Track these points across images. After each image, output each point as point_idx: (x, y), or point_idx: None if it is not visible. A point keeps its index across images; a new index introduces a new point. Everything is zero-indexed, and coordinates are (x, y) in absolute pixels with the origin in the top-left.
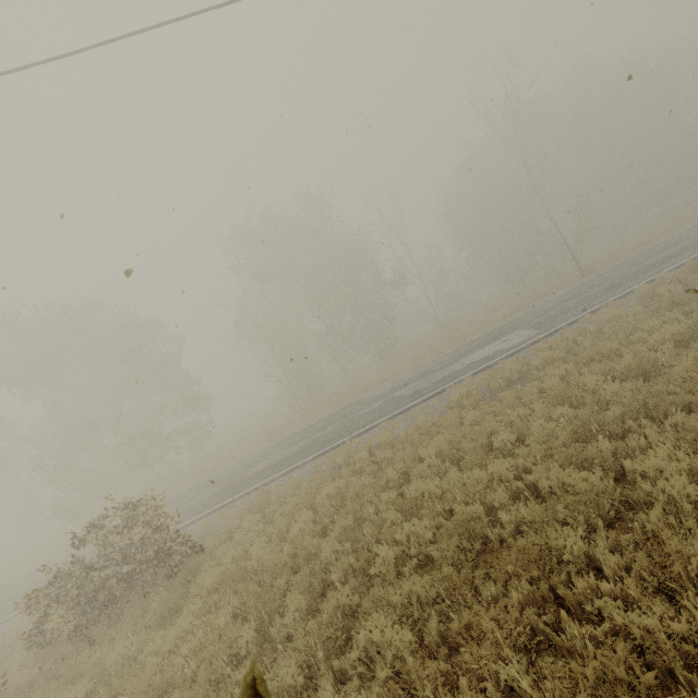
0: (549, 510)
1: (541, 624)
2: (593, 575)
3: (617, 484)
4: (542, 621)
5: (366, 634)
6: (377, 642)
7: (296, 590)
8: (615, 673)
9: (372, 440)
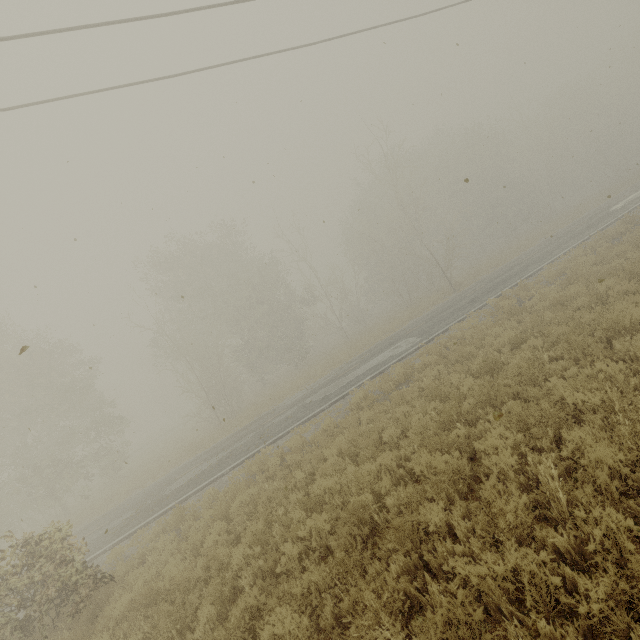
0: (421, 491)
1: (412, 589)
2: (453, 541)
3: (472, 463)
4: (414, 587)
5: (270, 629)
6: (280, 636)
7: (206, 601)
8: (456, 615)
9: (285, 445)
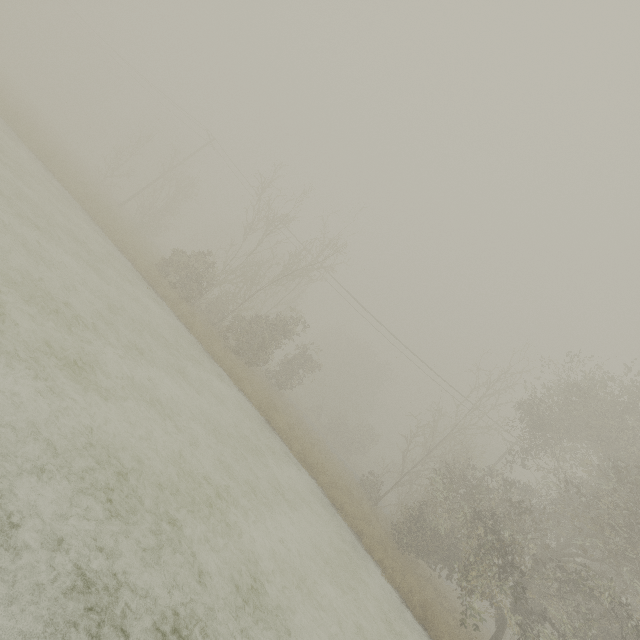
0: None
1: None
2: None
3: None
4: None
5: None
6: None
7: None
8: None
9: None
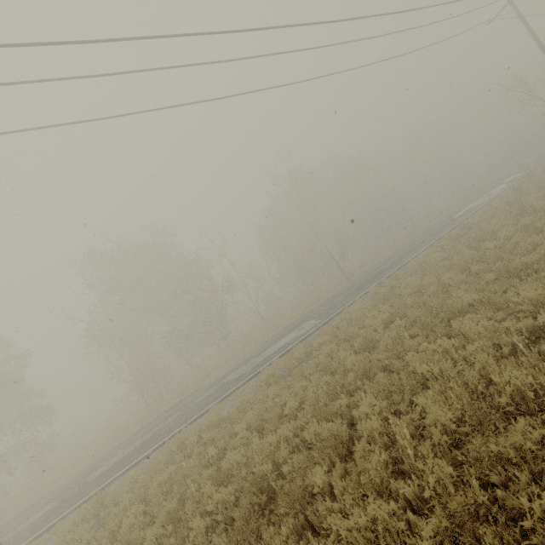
0: (310, 457)
1: None
2: (335, 499)
3: (352, 428)
4: None
5: None
6: None
7: None
8: None
9: (204, 423)
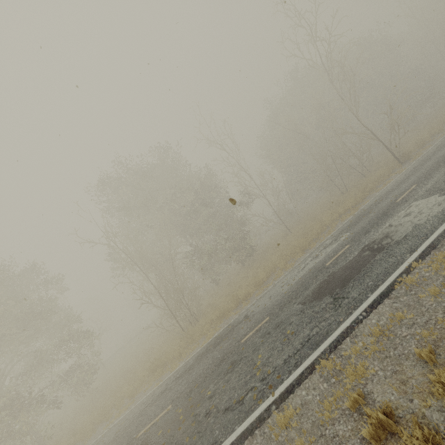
0: None
1: None
2: None
3: None
4: None
5: None
6: None
7: None
8: None
9: (332, 414)
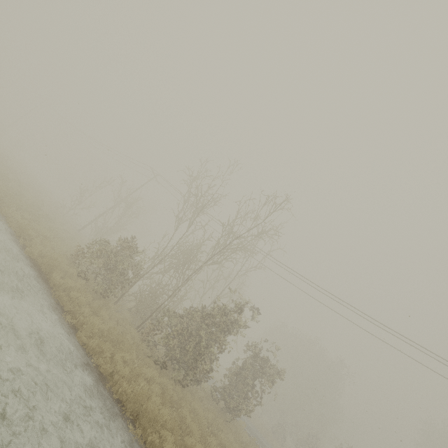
0: None
1: None
2: None
3: None
4: None
5: None
6: None
7: None
8: None
9: None
